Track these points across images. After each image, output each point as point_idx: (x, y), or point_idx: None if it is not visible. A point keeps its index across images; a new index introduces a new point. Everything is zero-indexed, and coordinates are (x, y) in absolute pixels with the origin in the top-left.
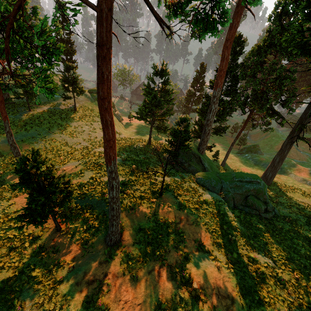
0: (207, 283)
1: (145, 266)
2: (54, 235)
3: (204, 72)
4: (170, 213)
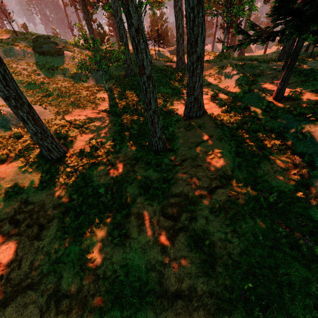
0: None
1: None
2: None
3: None
4: None
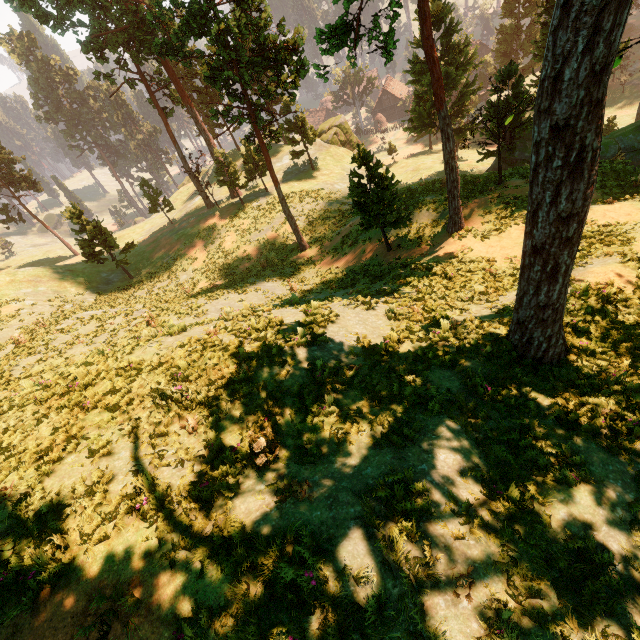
0: (595, 215)
1: (505, 232)
2: (387, 255)
3: None
4: (522, 190)
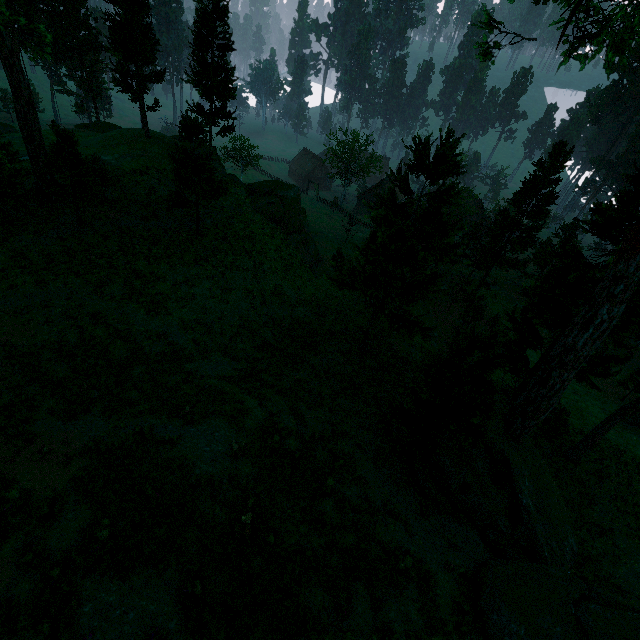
0: None
1: None
2: None
3: (561, 168)
4: None
